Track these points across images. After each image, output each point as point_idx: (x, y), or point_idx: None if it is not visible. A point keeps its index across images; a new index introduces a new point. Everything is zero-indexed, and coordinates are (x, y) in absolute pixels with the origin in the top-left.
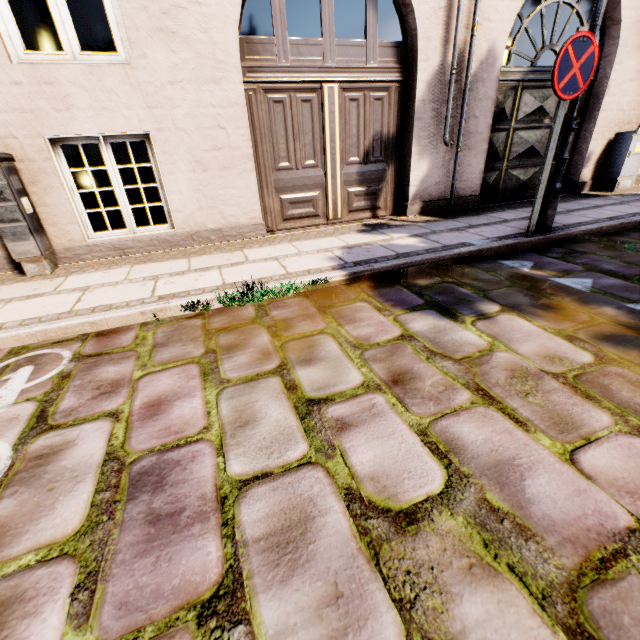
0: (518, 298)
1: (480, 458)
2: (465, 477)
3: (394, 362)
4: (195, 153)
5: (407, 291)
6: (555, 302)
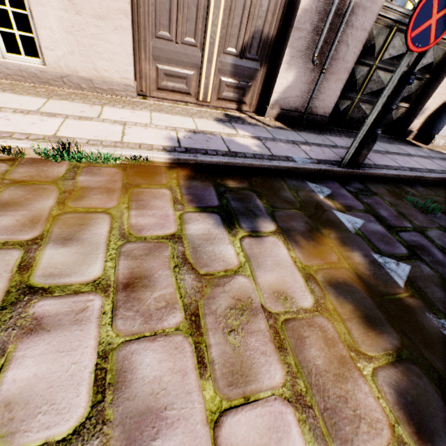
0: (296, 223)
1: (134, 401)
2: (102, 423)
3: (143, 263)
4: None
5: (213, 189)
6: (322, 236)
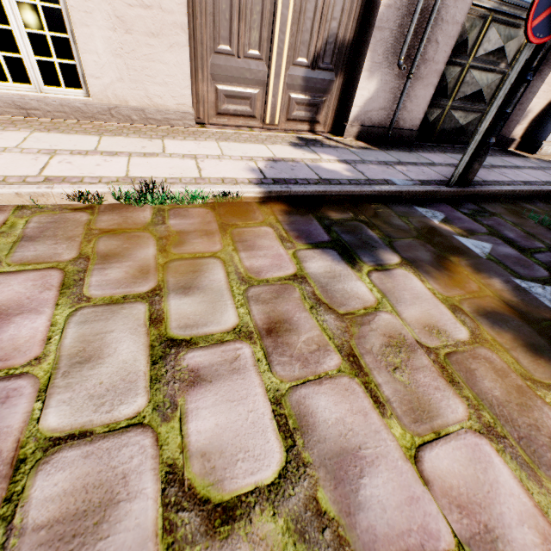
0: (420, 252)
1: (326, 443)
2: (303, 466)
3: (276, 306)
4: (116, 5)
5: (317, 223)
6: (452, 264)
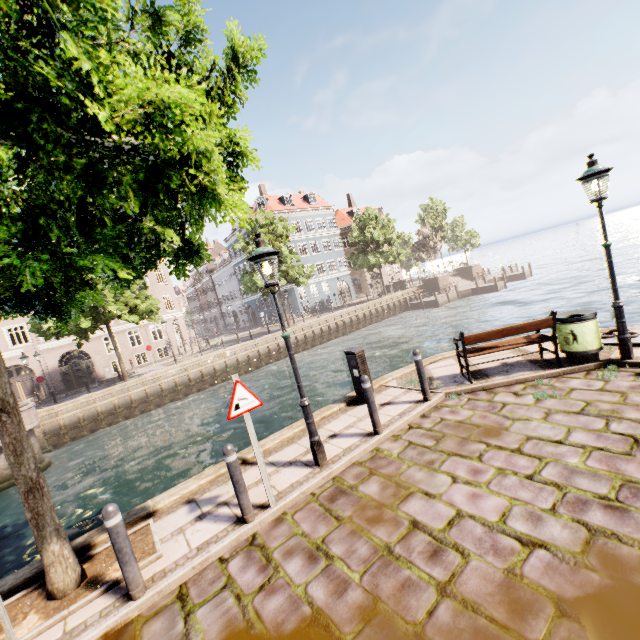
0: None
1: None
2: None
3: None
4: None
5: None
6: None
